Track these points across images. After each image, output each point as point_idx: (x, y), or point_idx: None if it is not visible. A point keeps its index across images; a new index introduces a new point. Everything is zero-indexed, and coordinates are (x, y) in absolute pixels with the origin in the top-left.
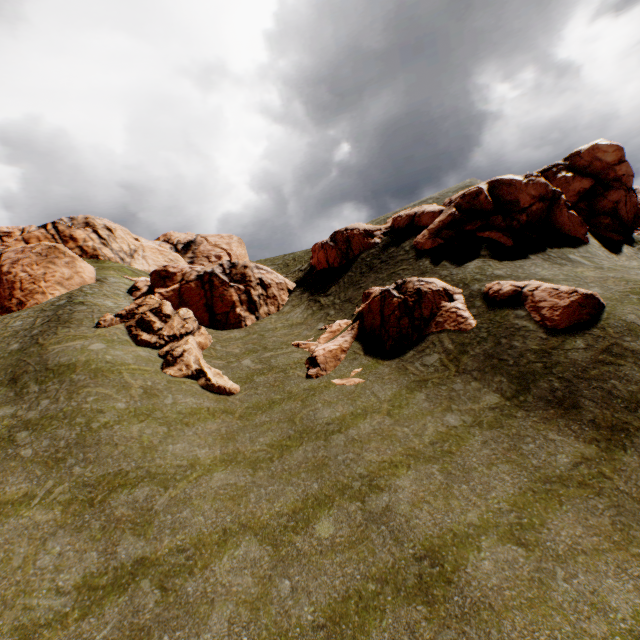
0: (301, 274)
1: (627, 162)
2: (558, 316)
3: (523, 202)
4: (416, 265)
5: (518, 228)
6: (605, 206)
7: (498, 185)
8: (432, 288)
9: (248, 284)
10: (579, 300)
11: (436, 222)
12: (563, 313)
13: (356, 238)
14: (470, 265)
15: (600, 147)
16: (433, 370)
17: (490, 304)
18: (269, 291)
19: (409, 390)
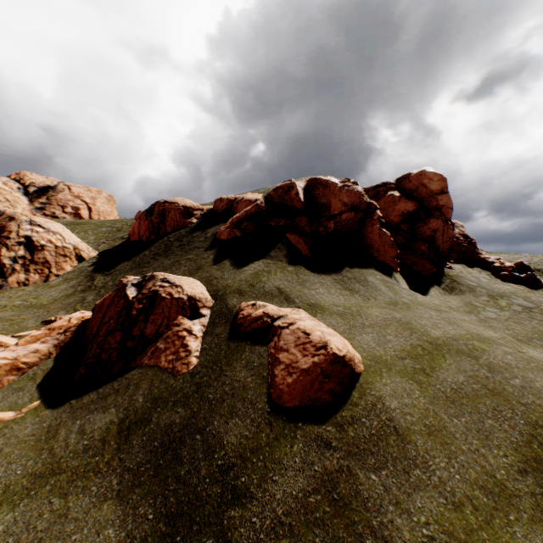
0: (118, 242)
1: (449, 194)
2: (290, 386)
3: (334, 207)
4: (201, 257)
5: (324, 236)
6: (425, 232)
7: (316, 184)
8: (174, 294)
9: (1, 240)
10: (325, 364)
11: (243, 211)
12: (298, 382)
13: (173, 213)
14: (249, 270)
15: (427, 174)
16: (83, 447)
17: (231, 335)
18: (39, 254)
19: (0, 495)
